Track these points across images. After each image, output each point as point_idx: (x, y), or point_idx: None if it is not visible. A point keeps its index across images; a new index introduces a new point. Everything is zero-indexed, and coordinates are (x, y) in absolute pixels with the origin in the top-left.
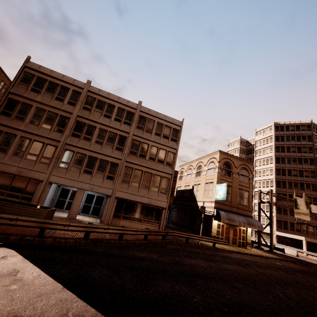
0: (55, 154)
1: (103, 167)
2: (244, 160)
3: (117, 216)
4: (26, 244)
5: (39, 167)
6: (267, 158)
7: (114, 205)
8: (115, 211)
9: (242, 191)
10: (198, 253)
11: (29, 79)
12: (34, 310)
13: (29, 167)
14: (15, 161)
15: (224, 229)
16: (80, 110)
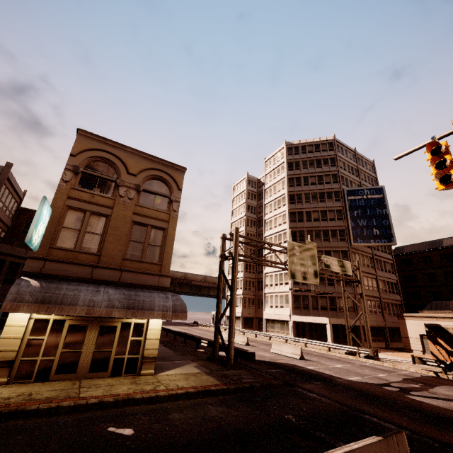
0: None
1: None
2: (159, 159)
3: None
4: None
5: None
6: (279, 198)
7: None
8: None
9: (144, 228)
10: None
11: None
12: None
13: None
14: None
15: (63, 333)
16: None
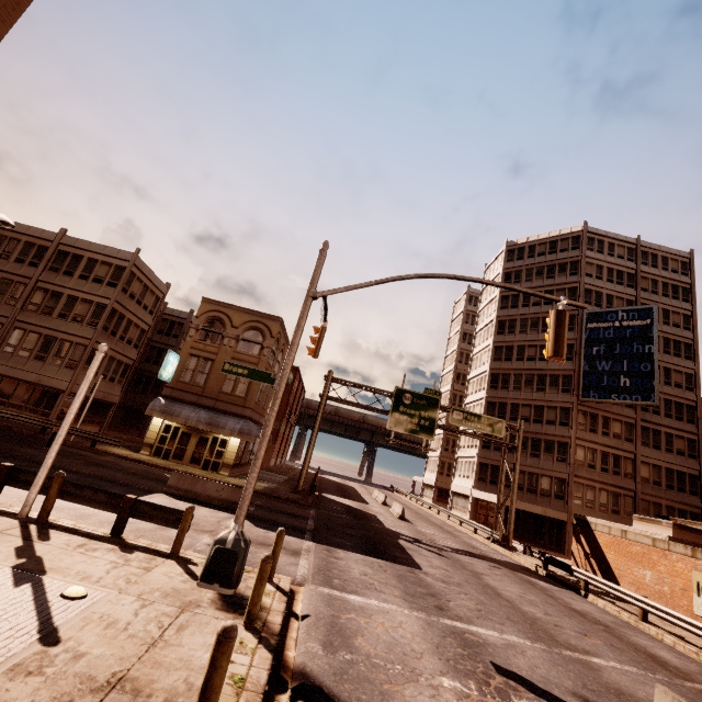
0: None
1: None
2: (258, 313)
3: None
4: None
5: None
6: (488, 325)
7: None
8: None
9: None
10: None
11: None
12: None
13: None
14: None
15: (179, 435)
16: None
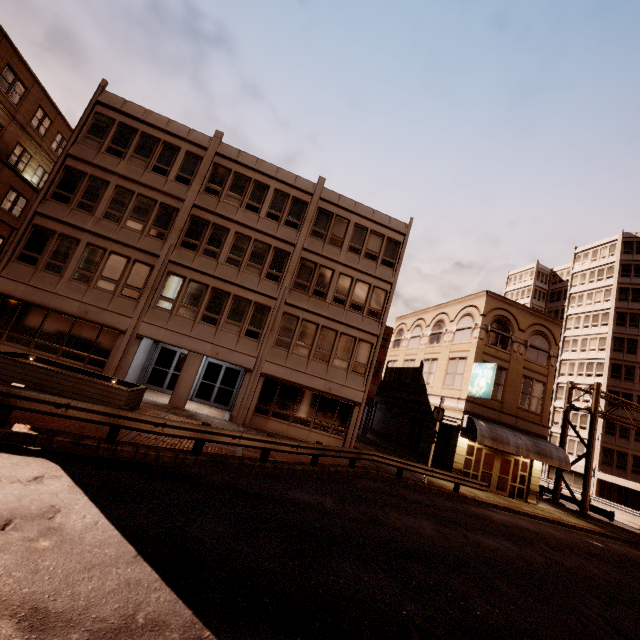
0: (150, 282)
1: (240, 312)
2: (542, 315)
3: (263, 410)
4: (84, 455)
5: (120, 304)
6: (595, 312)
7: (257, 389)
8: (259, 401)
9: (530, 382)
10: (420, 503)
11: (104, 127)
12: (72, 600)
13: (102, 303)
14: (76, 291)
15: (482, 458)
16: (199, 193)
